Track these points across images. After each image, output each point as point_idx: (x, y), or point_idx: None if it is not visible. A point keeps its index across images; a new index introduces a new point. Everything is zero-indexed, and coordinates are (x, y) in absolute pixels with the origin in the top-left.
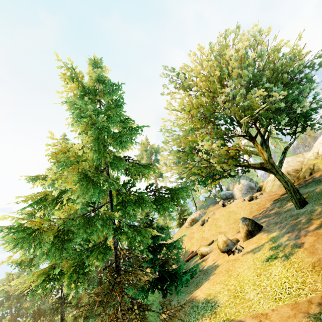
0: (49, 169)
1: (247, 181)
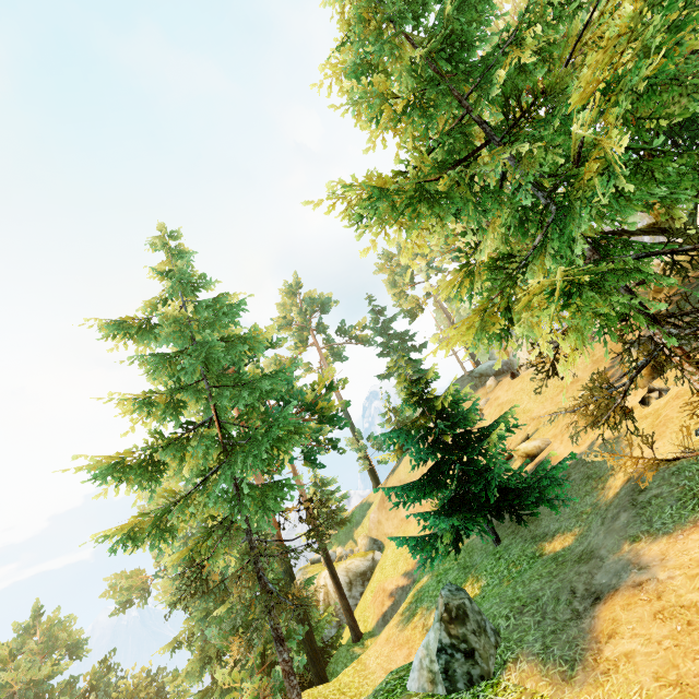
0: (149, 303)
1: None
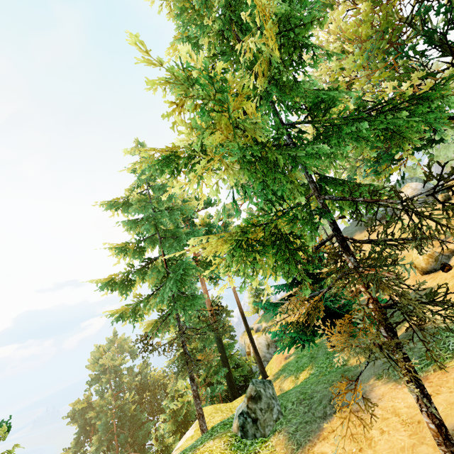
0: (128, 189)
1: (420, 183)
